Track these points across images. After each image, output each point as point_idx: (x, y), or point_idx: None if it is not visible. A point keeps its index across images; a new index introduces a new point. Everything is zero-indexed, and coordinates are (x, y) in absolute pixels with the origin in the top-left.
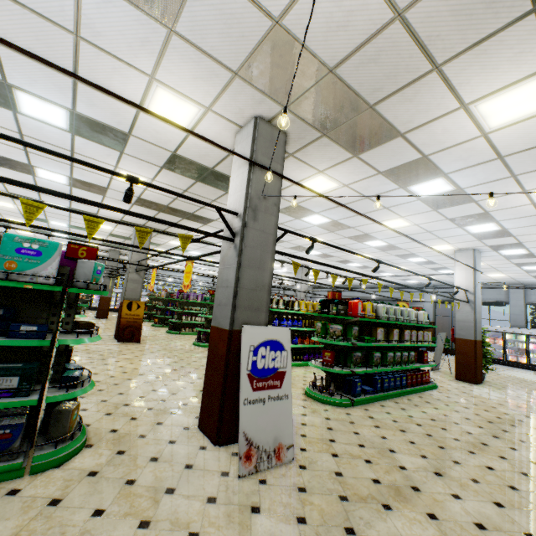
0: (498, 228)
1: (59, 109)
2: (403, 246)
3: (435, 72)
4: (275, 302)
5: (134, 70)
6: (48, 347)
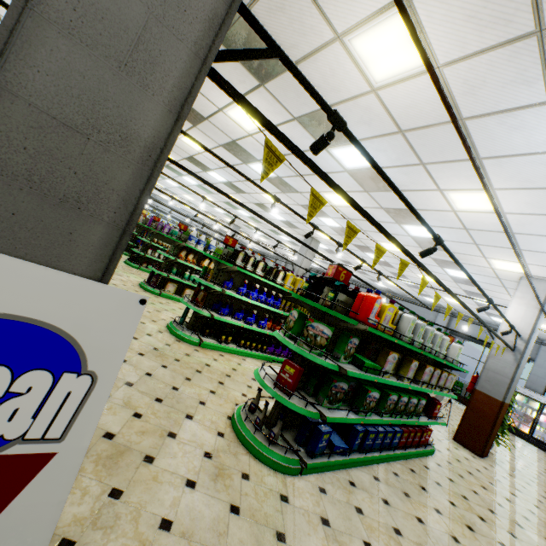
0: None
1: None
2: (453, 247)
3: None
4: (252, 263)
5: None
6: None
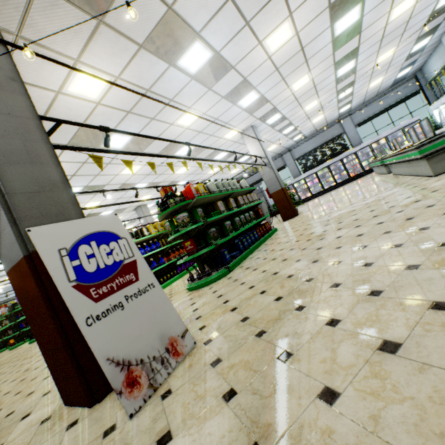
0: (258, 95)
1: None
2: (206, 145)
3: None
4: None
5: None
6: None
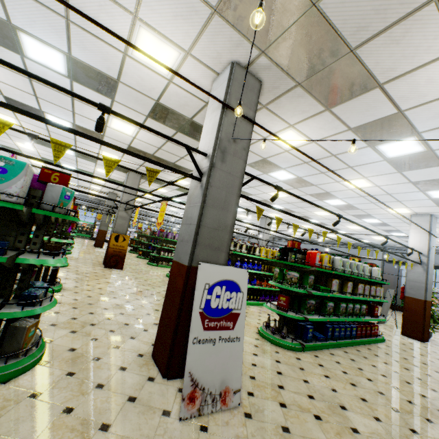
0: None
1: (57, 53)
2: (360, 207)
3: (433, 3)
4: (238, 246)
5: (118, 7)
6: (8, 264)
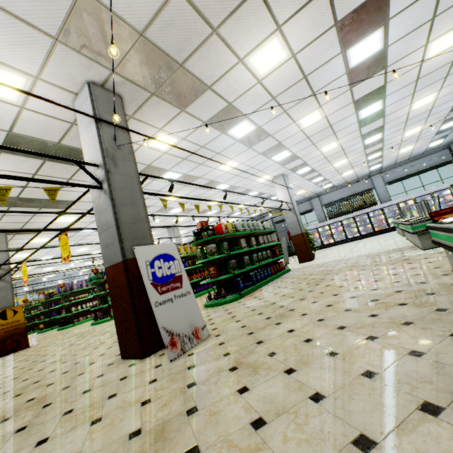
0: (290, 154)
1: None
2: (240, 185)
3: (215, 34)
4: None
5: None
6: None
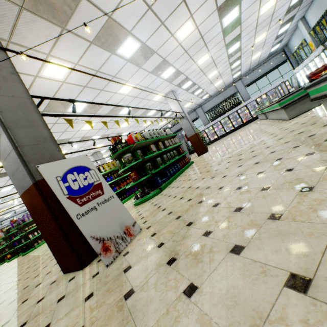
0: (174, 70)
1: None
2: (140, 106)
3: None
4: None
5: None
6: None
